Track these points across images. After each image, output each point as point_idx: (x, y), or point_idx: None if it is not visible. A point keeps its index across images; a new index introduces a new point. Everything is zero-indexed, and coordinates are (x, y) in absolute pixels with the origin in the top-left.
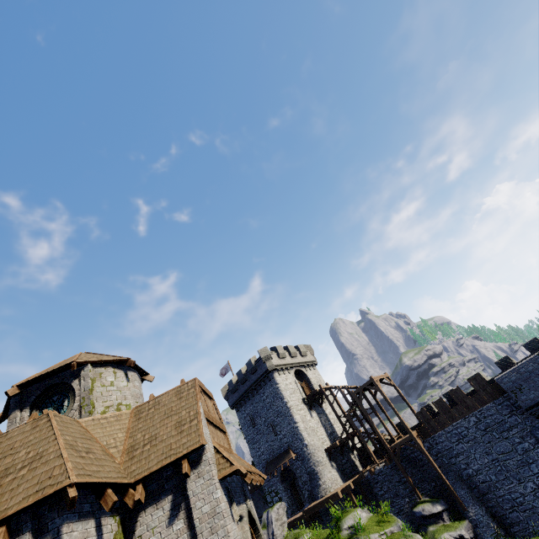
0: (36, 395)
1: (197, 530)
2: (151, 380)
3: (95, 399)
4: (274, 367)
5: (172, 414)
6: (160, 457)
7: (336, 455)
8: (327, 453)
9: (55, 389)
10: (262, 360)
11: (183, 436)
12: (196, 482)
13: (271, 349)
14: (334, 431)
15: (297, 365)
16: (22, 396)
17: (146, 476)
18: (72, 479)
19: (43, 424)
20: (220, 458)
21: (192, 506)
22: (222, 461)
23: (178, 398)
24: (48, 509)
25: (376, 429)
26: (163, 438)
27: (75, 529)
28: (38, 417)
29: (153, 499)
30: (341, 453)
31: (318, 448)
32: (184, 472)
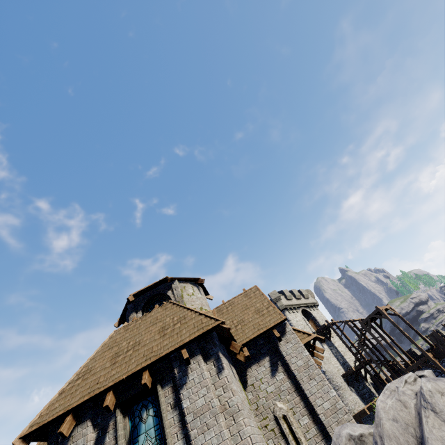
0: (144, 302)
1: (297, 378)
2: (211, 298)
3: (186, 303)
4: (285, 306)
5: (248, 307)
6: (253, 330)
7: (352, 381)
8: (344, 379)
9: (155, 298)
10: (273, 302)
11: (265, 317)
12: (286, 345)
13: (278, 292)
14: (346, 361)
15: (302, 306)
16: (134, 304)
17: (248, 341)
18: (221, 320)
19: (170, 306)
20: (296, 333)
21: (288, 362)
22: (299, 334)
23: (248, 298)
24: (205, 343)
25: (389, 354)
26: (249, 320)
27: (223, 359)
28: (163, 304)
29: (255, 360)
30: (356, 380)
31: (335, 374)
32: (278, 336)
